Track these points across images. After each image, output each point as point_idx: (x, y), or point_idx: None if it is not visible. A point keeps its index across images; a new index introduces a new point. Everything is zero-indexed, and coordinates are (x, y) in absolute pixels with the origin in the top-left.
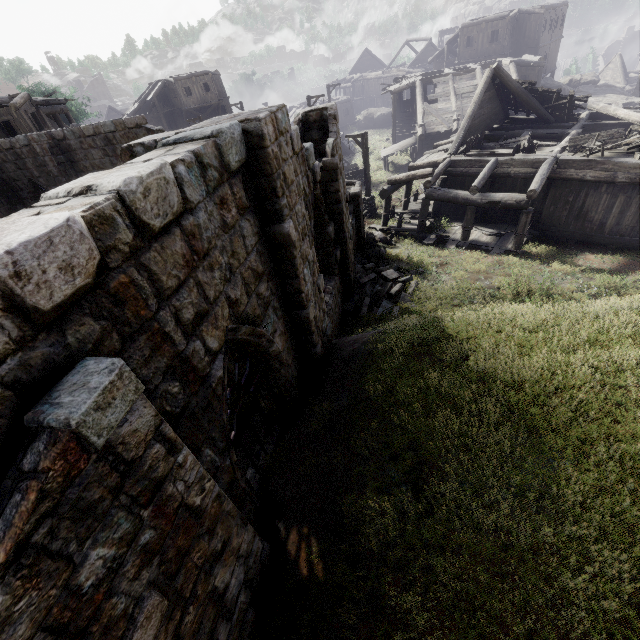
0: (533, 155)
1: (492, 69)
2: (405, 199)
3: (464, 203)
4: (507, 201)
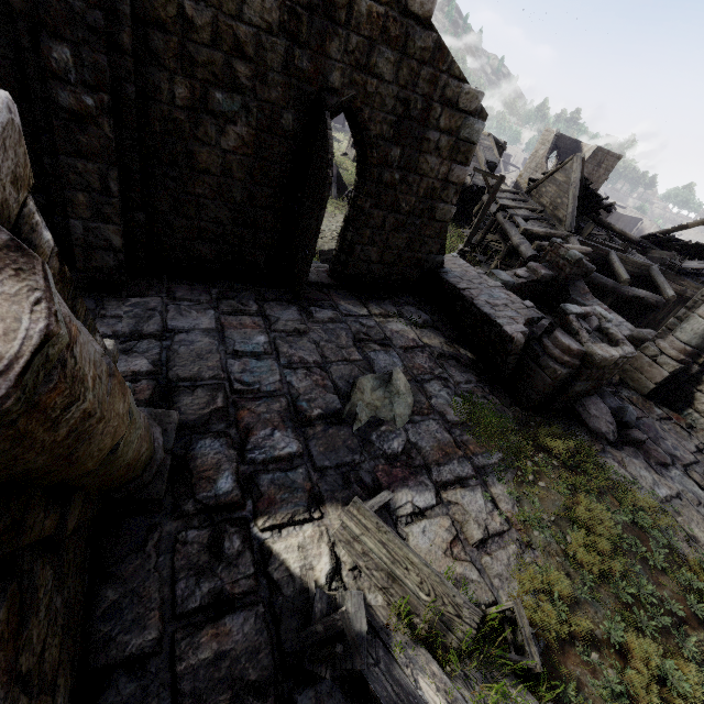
0: (637, 257)
1: (582, 158)
2: (502, 261)
3: (611, 291)
4: (649, 299)
